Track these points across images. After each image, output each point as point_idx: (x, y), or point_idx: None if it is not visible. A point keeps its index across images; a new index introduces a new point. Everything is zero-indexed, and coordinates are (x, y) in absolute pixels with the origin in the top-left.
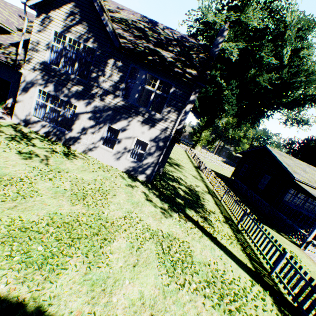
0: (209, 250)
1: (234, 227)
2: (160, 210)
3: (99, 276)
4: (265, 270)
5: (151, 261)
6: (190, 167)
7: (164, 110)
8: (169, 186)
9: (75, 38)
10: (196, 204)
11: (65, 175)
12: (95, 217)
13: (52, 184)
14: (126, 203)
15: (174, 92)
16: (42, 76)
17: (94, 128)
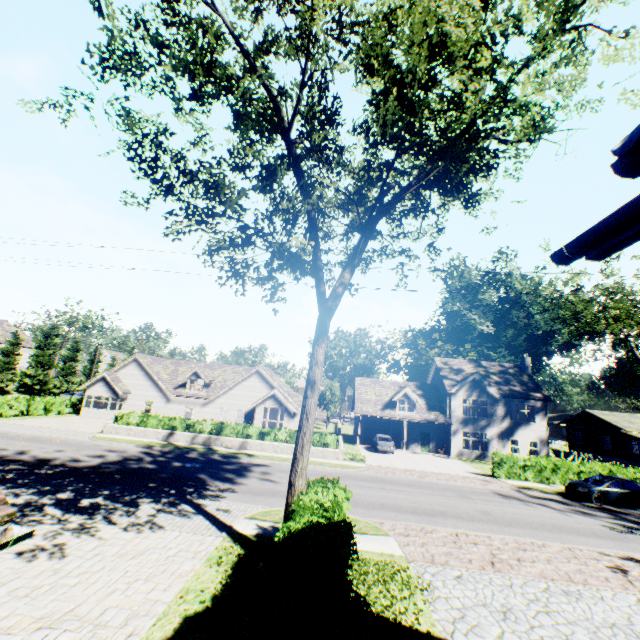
0: None
1: None
2: None
3: None
4: None
5: None
6: None
7: (536, 419)
8: None
9: (474, 398)
10: None
11: None
12: None
13: None
14: None
15: (536, 408)
16: (462, 423)
17: (501, 443)
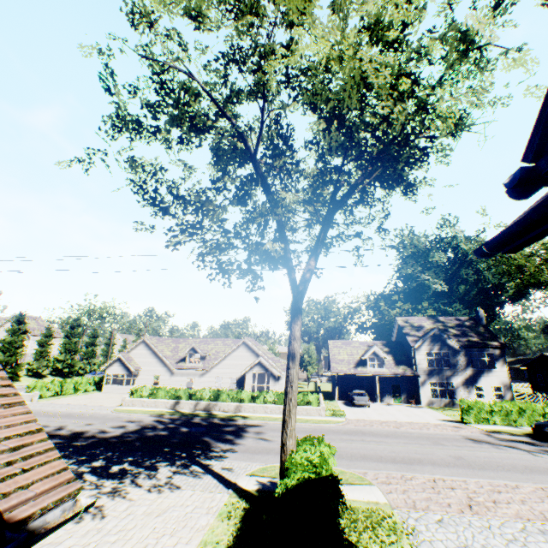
0: None
1: None
2: None
3: None
4: None
5: None
6: None
7: (496, 366)
8: None
9: (436, 351)
10: None
11: None
12: None
13: None
14: None
15: (495, 355)
16: (428, 374)
17: (467, 390)
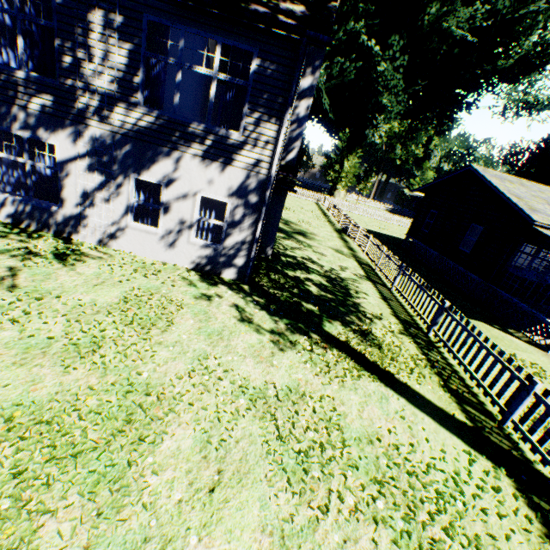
0: (376, 403)
1: (421, 340)
2: (269, 338)
3: (123, 544)
4: (492, 419)
5: (253, 465)
6: (328, 234)
7: (246, 121)
8: (288, 281)
9: None
10: (343, 308)
11: (55, 303)
12: (120, 390)
13: (19, 333)
14: (194, 339)
15: (260, 69)
16: None
17: (106, 190)
